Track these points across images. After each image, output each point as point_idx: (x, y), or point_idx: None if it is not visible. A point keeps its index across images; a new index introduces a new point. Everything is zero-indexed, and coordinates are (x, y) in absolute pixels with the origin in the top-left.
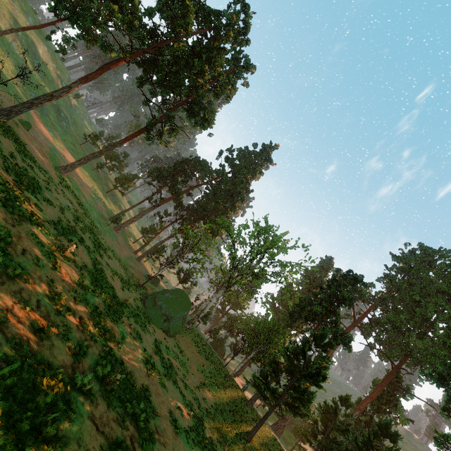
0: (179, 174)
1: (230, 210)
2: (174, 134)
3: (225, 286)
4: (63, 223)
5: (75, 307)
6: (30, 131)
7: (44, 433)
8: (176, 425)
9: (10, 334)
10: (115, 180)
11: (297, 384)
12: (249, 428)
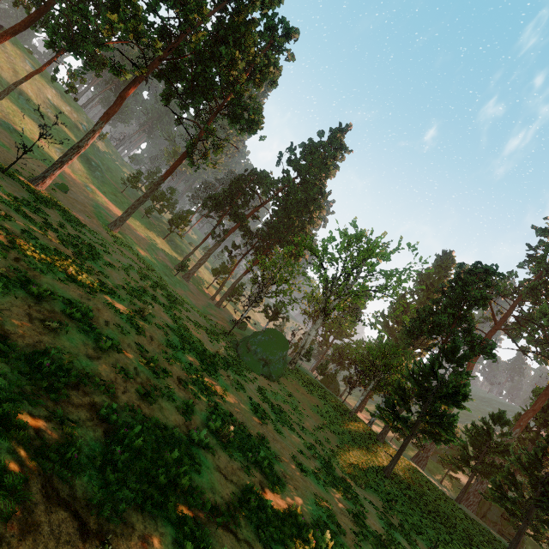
0: (237, 196)
1: (308, 223)
2: (220, 150)
3: (322, 314)
4: (131, 284)
5: (170, 368)
6: (68, 193)
7: (180, 485)
8: (302, 468)
9: (122, 403)
10: (169, 223)
11: (432, 408)
12: (384, 464)
